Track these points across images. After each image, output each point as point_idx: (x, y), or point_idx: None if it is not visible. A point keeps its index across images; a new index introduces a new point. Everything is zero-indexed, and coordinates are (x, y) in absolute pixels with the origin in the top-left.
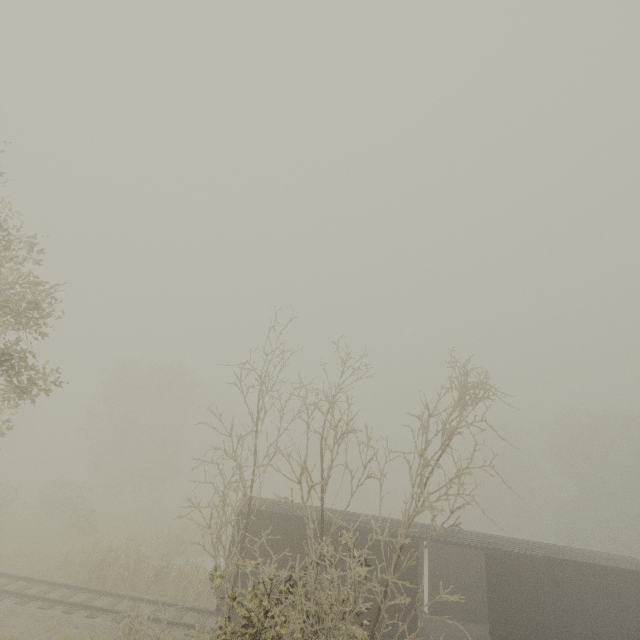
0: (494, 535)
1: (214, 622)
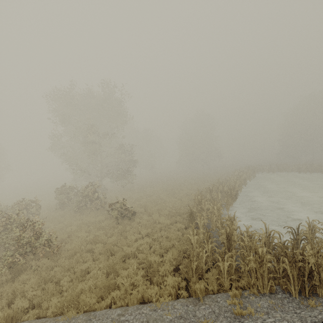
0: None
1: None
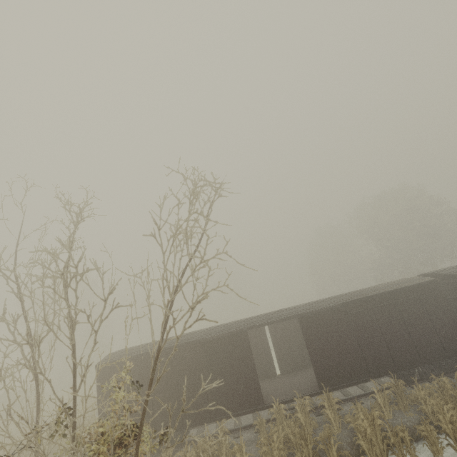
0: (308, 303)
1: None
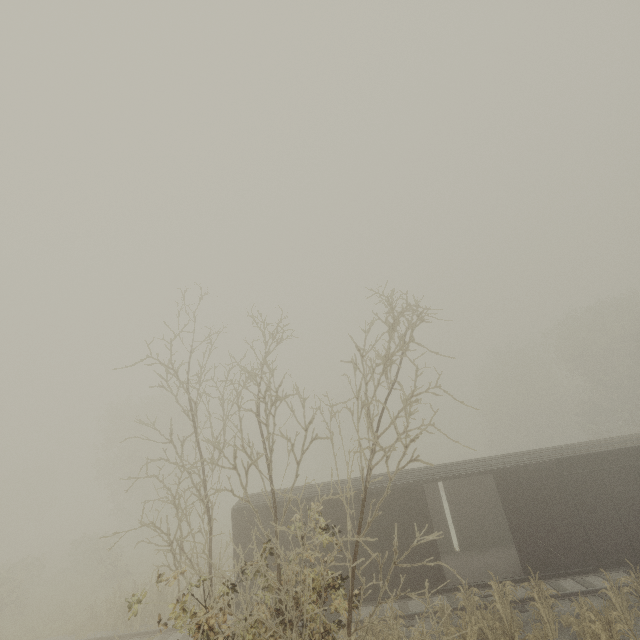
0: (502, 455)
1: None
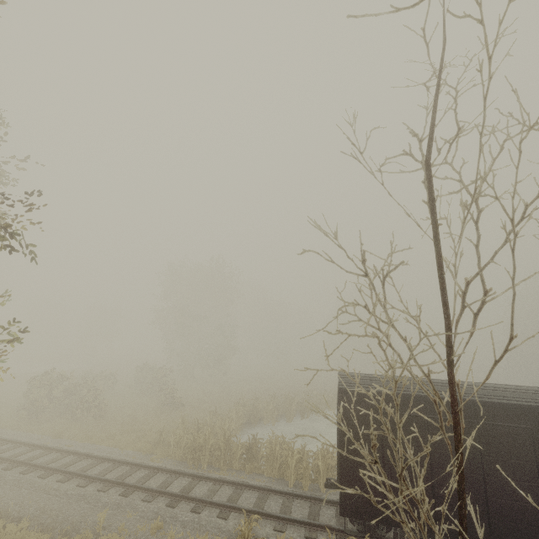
0: None
1: (329, 513)
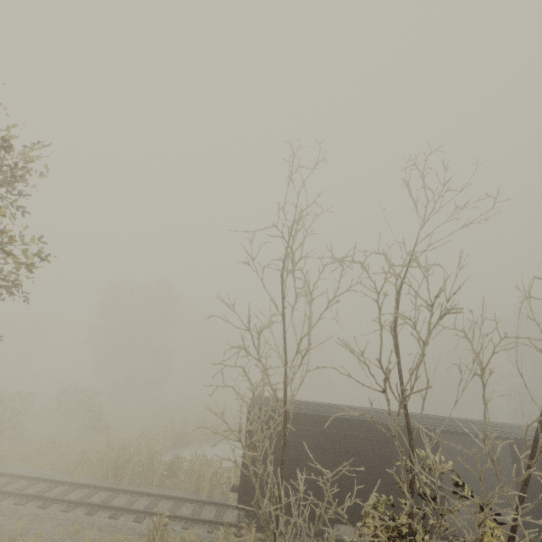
0: (505, 423)
1: (232, 515)
